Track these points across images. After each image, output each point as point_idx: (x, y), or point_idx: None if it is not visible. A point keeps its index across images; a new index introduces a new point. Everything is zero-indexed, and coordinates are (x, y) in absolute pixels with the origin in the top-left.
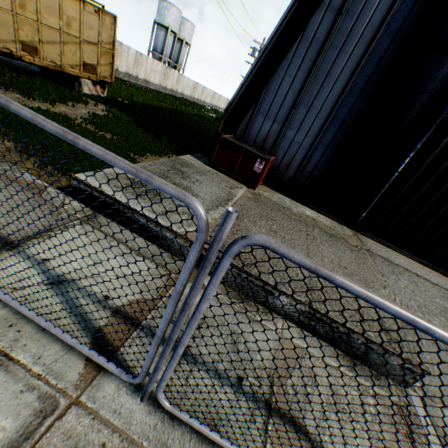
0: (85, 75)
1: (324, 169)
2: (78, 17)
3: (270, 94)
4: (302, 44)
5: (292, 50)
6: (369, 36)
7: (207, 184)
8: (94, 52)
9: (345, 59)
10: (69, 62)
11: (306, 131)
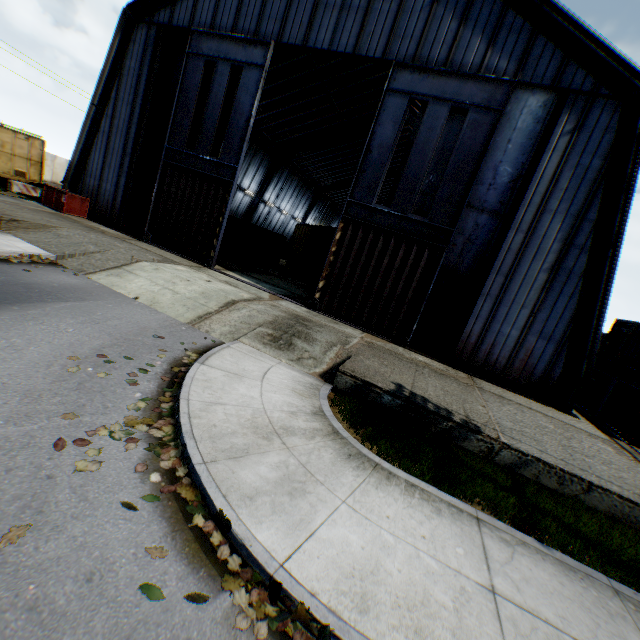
0: (17, 178)
1: (122, 203)
2: (12, 141)
3: (91, 164)
4: (101, 135)
5: (97, 139)
6: (127, 127)
7: (12, 200)
8: (26, 163)
9: (120, 139)
10: (3, 169)
11: (112, 182)
